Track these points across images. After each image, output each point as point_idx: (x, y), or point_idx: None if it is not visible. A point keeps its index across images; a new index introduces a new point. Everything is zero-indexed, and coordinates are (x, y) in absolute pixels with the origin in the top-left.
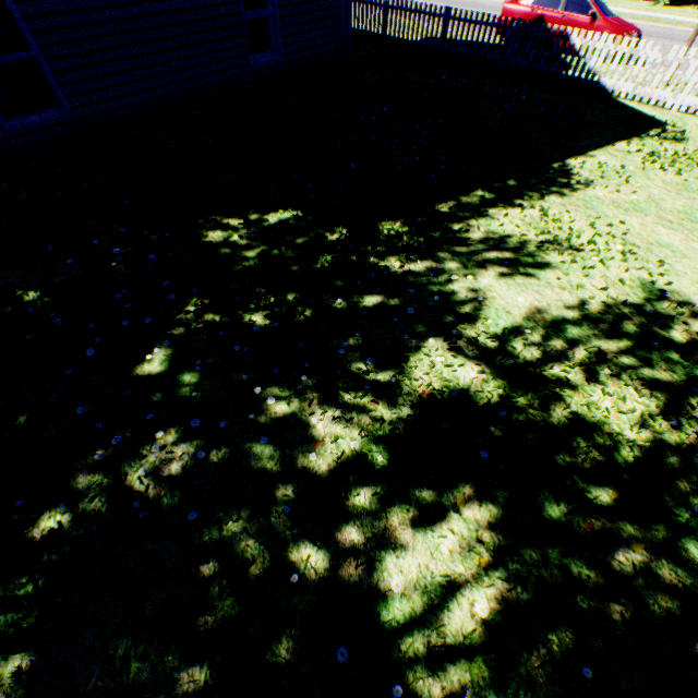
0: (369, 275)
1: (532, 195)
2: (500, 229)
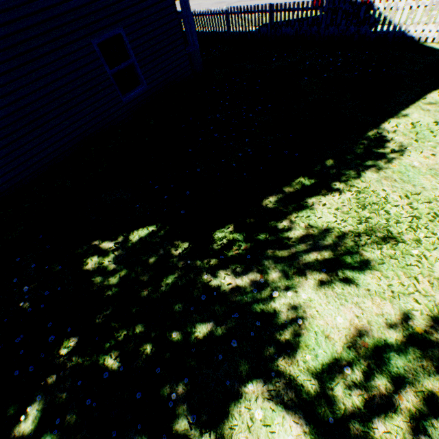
0: (201, 297)
1: (349, 174)
2: (319, 222)
